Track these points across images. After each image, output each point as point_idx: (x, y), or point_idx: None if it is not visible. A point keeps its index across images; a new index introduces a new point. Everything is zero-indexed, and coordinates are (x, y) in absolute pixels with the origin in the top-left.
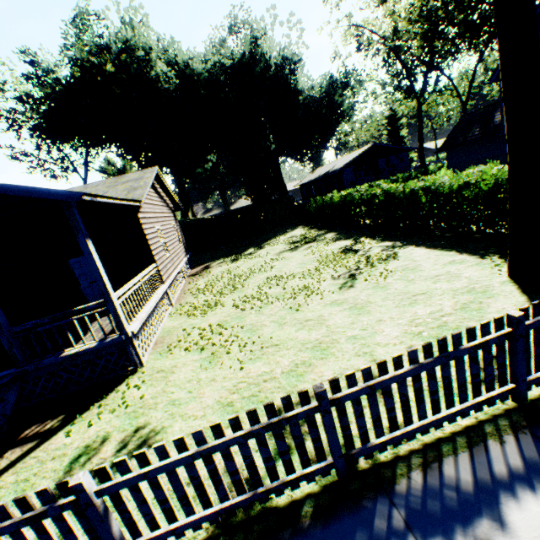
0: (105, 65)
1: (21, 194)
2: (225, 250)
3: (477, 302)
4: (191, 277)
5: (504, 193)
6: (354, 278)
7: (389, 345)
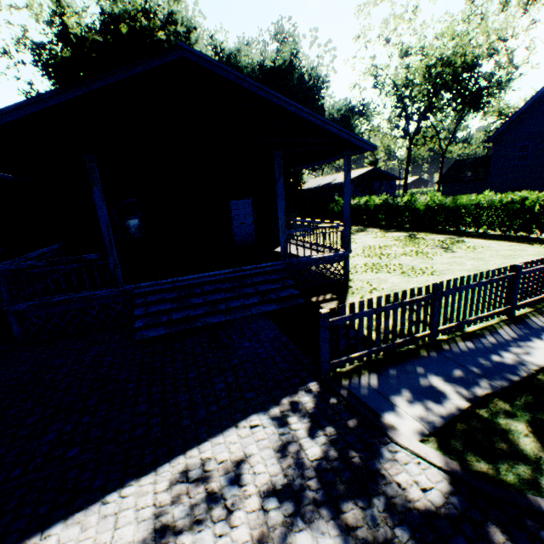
0: (151, 30)
1: (346, 138)
2: None
3: None
4: None
5: (541, 209)
6: (448, 248)
7: None
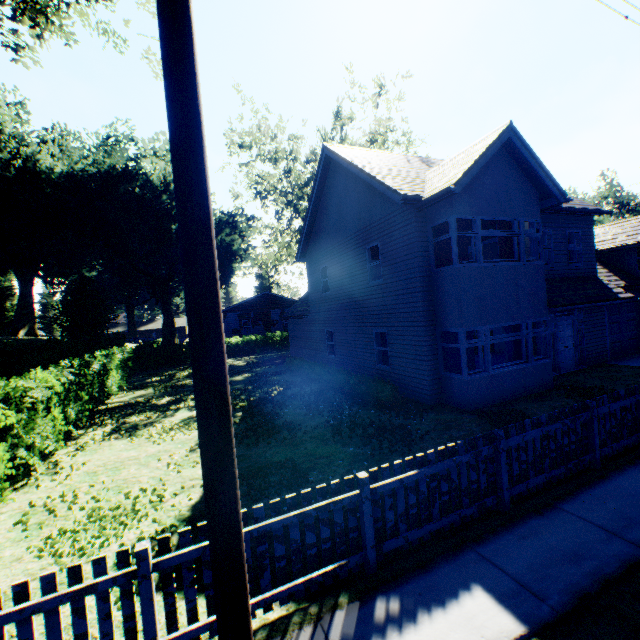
0: None
1: None
2: None
3: None
4: None
5: None
6: None
7: None
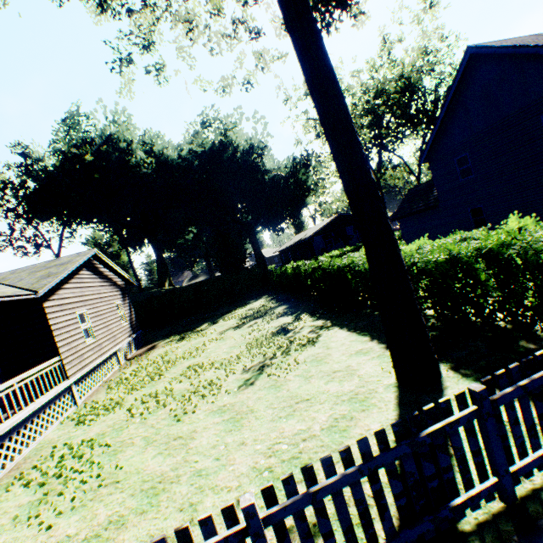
0: (86, 155)
1: None
2: (185, 324)
3: (349, 417)
4: (127, 361)
5: None
6: (262, 370)
7: (223, 491)
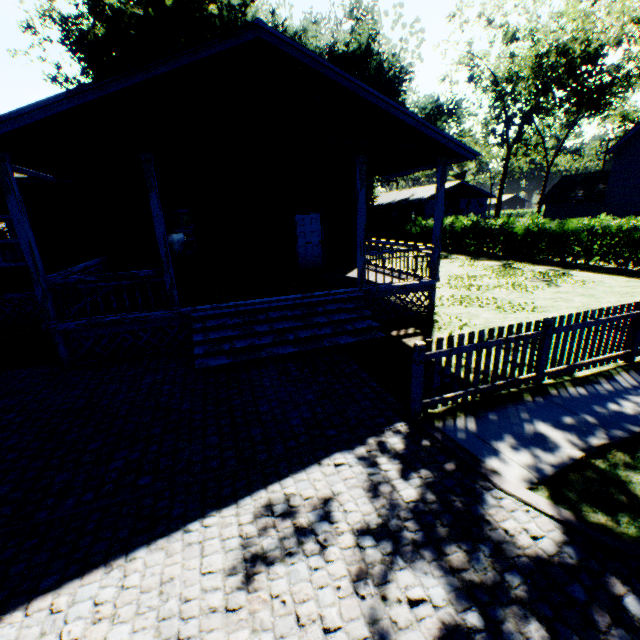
0: (201, 2)
1: (444, 142)
2: None
3: None
4: None
5: None
6: (552, 282)
7: None
